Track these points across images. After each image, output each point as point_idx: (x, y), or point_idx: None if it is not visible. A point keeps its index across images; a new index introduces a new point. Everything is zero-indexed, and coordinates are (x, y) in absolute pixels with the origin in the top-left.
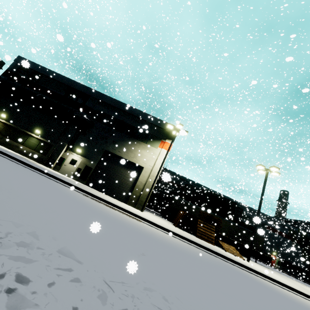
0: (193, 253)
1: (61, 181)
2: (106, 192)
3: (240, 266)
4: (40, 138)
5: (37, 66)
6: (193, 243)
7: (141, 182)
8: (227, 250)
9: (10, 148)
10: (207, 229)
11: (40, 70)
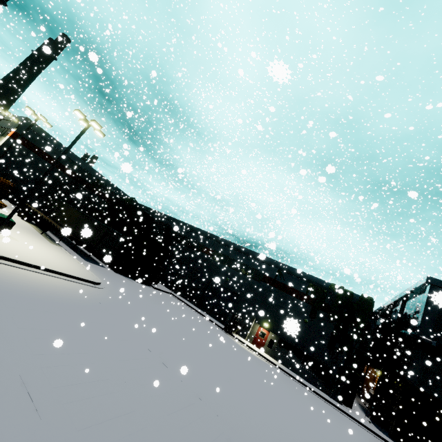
0: None
1: None
2: None
3: None
4: None
5: None
6: None
7: None
8: None
9: None
10: None
11: None
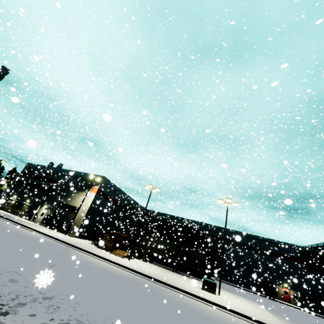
0: (27, 235)
1: (9, 220)
2: (57, 229)
3: (80, 249)
4: (29, 204)
5: (34, 165)
6: (58, 240)
7: (77, 218)
8: (114, 252)
9: (15, 214)
10: (108, 241)
11: (35, 166)
